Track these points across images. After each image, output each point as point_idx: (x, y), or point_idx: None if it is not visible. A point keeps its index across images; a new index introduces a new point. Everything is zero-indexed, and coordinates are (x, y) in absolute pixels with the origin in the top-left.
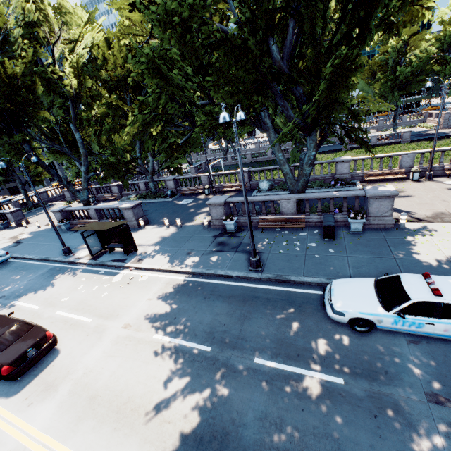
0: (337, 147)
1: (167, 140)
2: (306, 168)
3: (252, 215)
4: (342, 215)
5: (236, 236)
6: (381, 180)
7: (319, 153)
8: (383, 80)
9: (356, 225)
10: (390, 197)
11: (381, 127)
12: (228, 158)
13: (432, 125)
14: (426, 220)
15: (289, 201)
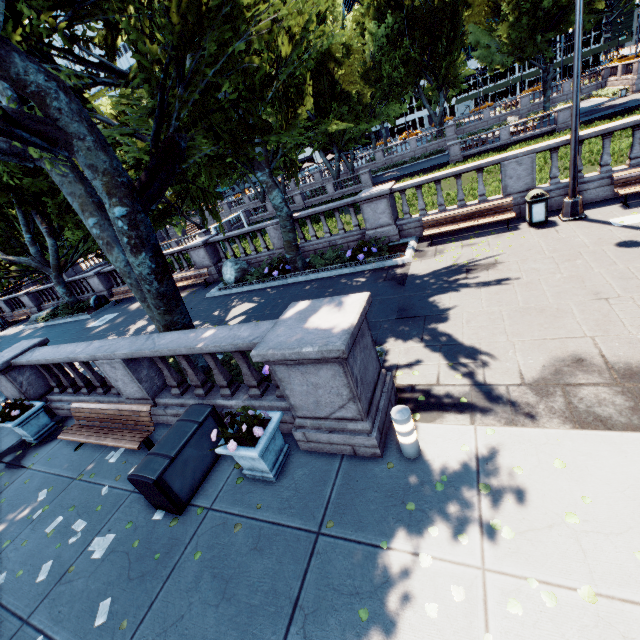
0: (444, 159)
1: (65, 201)
2: (131, 260)
3: (81, 390)
4: (248, 401)
5: (17, 464)
6: (465, 229)
7: (412, 174)
8: (513, 16)
9: (250, 460)
10: (327, 361)
11: (526, 110)
12: (267, 206)
13: (617, 90)
14: (513, 405)
15: (113, 362)
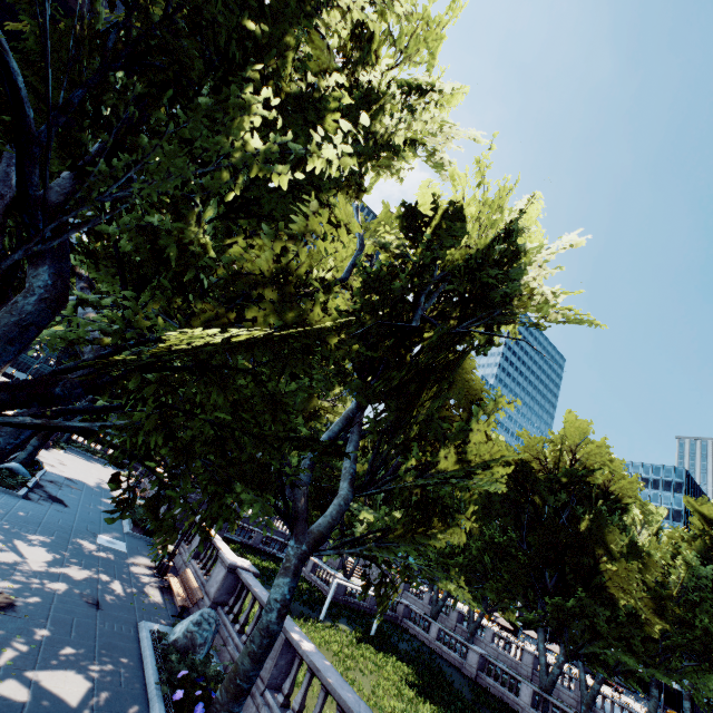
0: None
1: None
2: None
3: None
4: None
5: None
6: None
7: None
8: None
9: None
10: None
11: None
12: (432, 626)
13: None
14: None
15: None
